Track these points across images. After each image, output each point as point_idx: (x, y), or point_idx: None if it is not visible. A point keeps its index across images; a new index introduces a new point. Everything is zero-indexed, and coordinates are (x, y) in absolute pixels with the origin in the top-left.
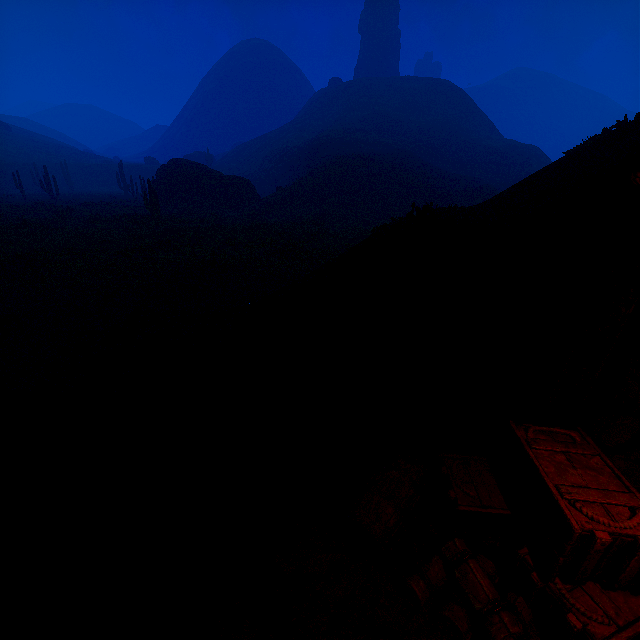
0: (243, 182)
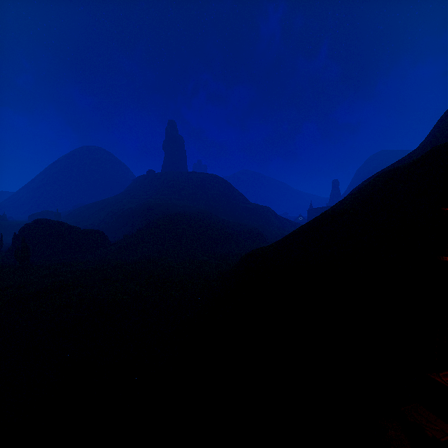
0: (99, 233)
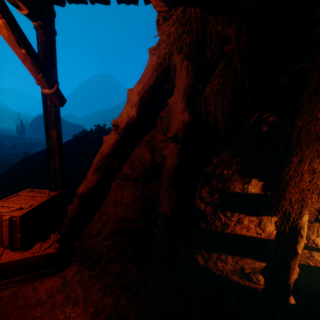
0: (79, 126)
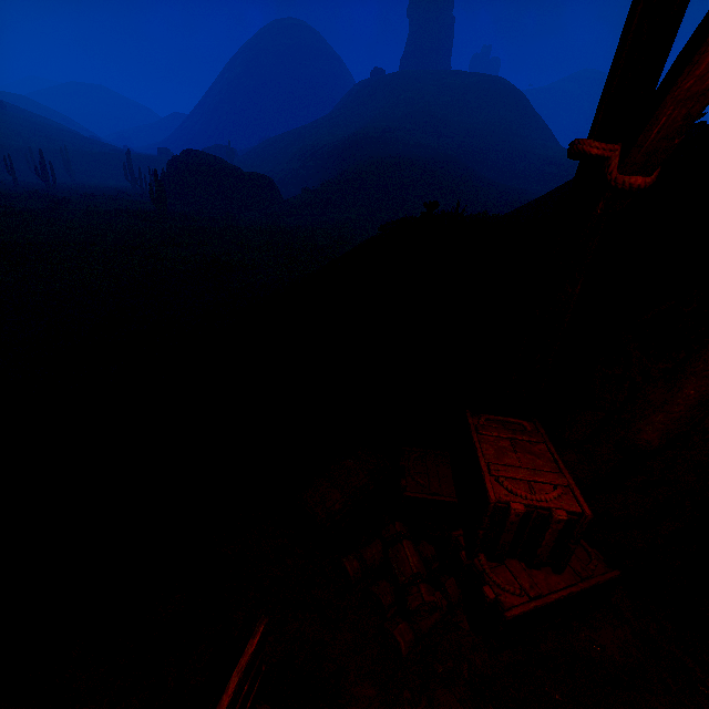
0: (264, 180)
